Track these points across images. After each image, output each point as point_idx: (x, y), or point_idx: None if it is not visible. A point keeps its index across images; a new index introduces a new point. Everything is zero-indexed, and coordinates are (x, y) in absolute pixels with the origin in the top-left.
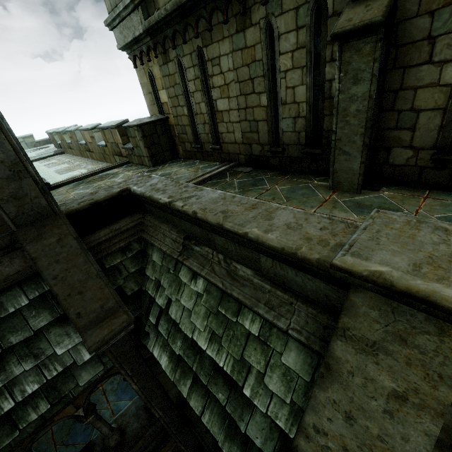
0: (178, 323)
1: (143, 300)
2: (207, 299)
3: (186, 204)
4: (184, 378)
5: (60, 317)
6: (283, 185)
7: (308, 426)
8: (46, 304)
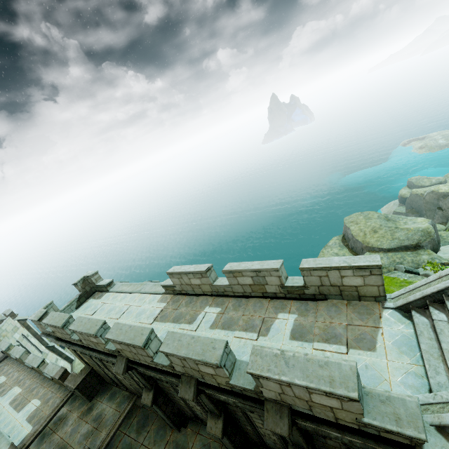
0: None
1: None
2: None
3: None
4: None
5: None
6: (155, 425)
7: None
8: None
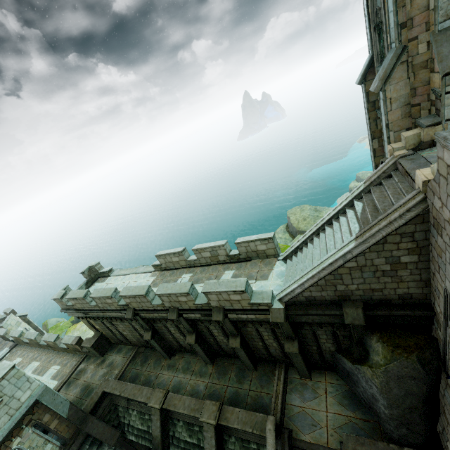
0: (133, 425)
1: (121, 424)
2: (138, 415)
3: (124, 394)
4: (139, 438)
5: (99, 445)
6: (153, 359)
7: (152, 430)
8: (93, 443)
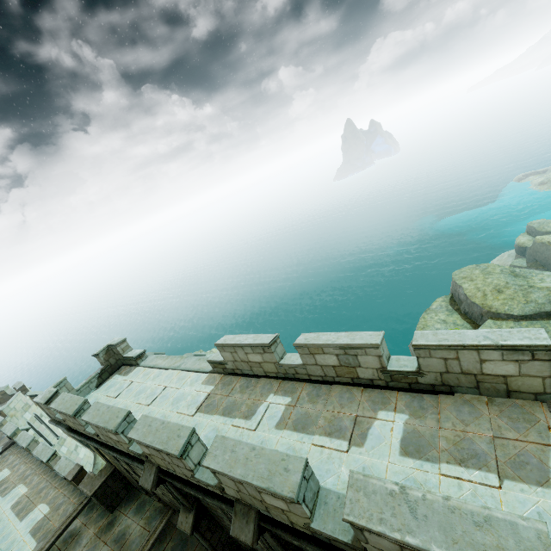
0: None
1: None
2: None
3: None
4: None
5: None
6: None
7: None
8: None
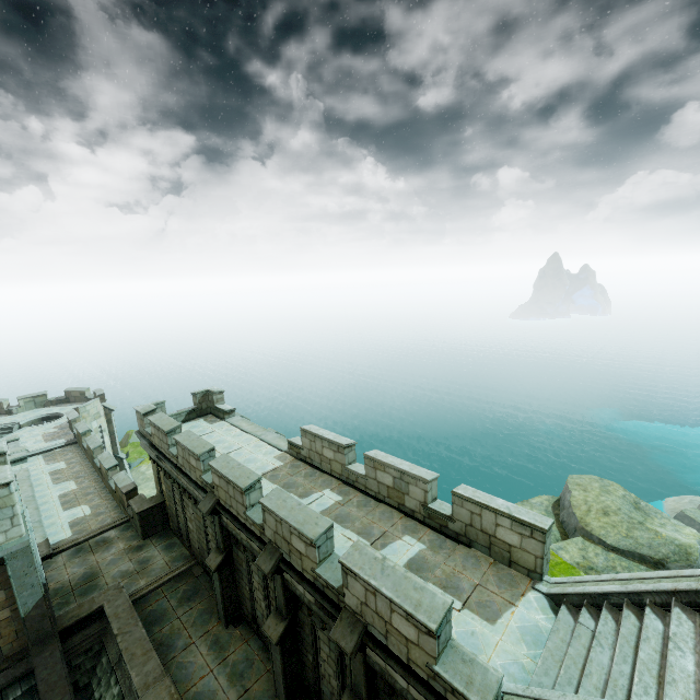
0: None
1: (88, 691)
2: (117, 699)
3: (122, 640)
4: None
5: None
6: (203, 605)
7: None
8: (30, 694)
